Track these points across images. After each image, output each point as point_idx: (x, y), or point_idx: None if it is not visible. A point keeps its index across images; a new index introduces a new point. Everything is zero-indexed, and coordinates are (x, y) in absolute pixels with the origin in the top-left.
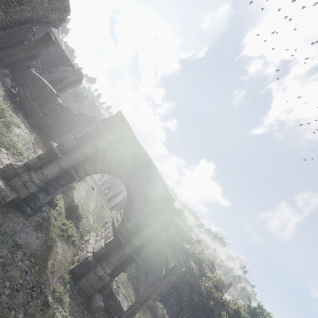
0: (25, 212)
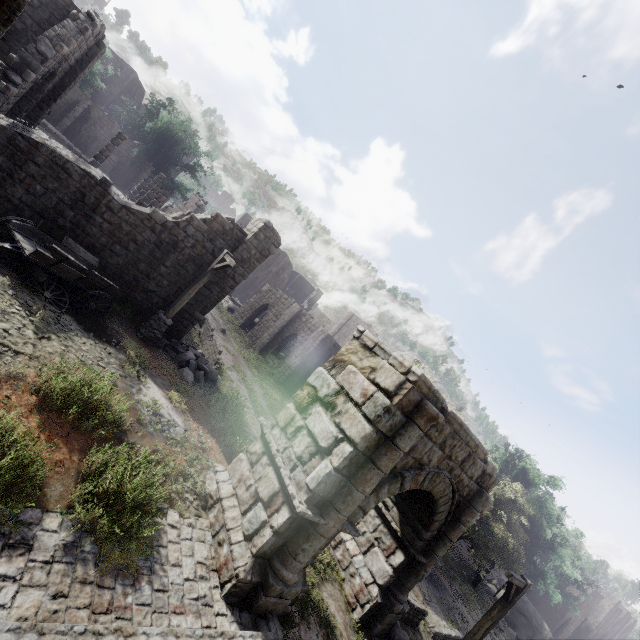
0: (283, 615)
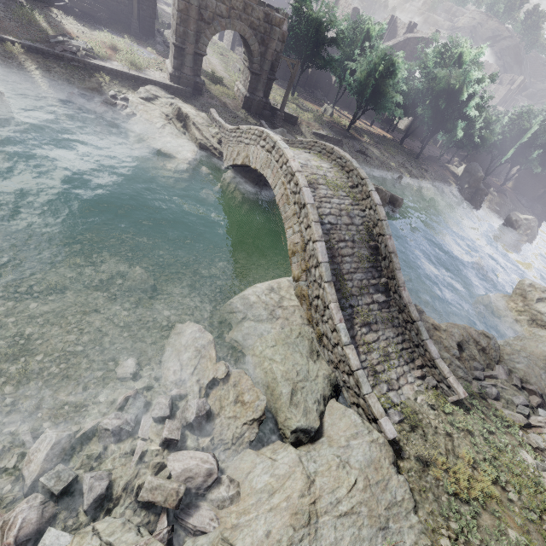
0: (199, 95)
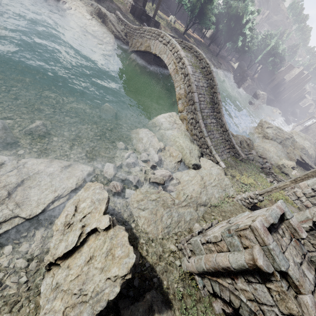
0: None
